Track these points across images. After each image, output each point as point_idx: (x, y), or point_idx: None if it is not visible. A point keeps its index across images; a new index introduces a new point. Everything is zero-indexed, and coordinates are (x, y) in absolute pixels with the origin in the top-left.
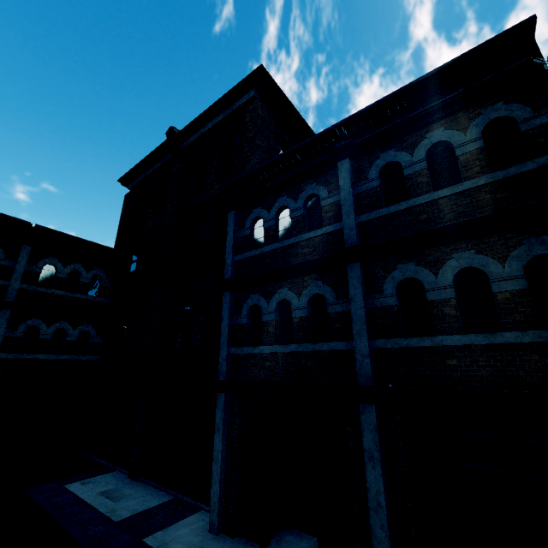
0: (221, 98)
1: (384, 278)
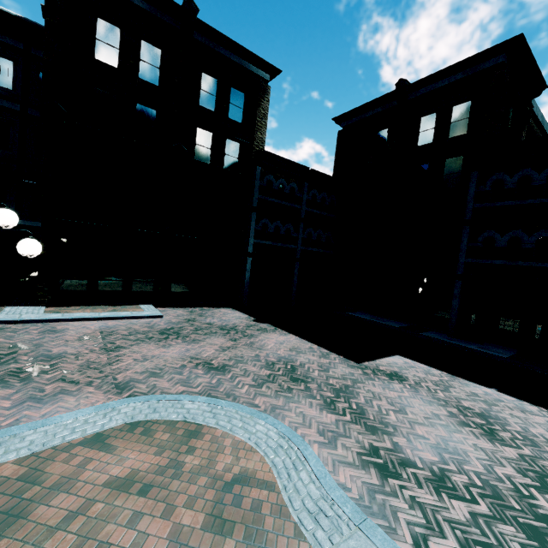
0: (465, 60)
1: None
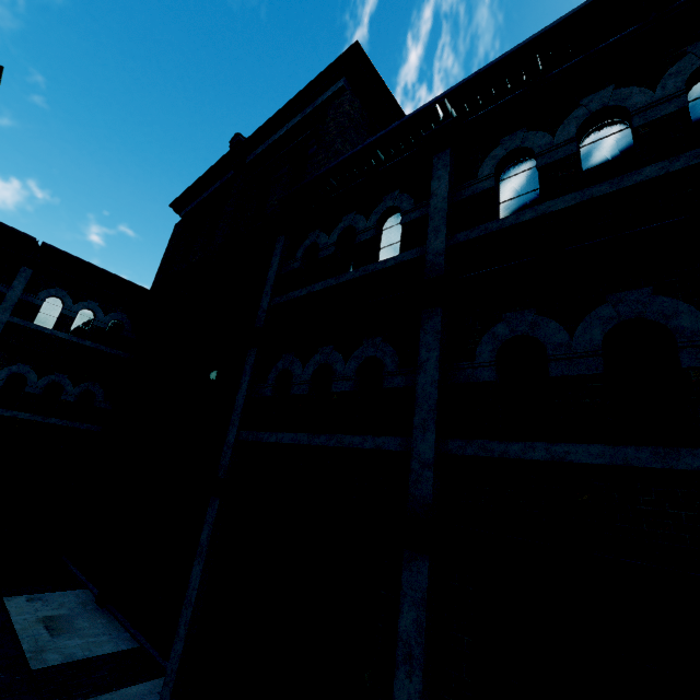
0: (300, 92)
1: (479, 335)
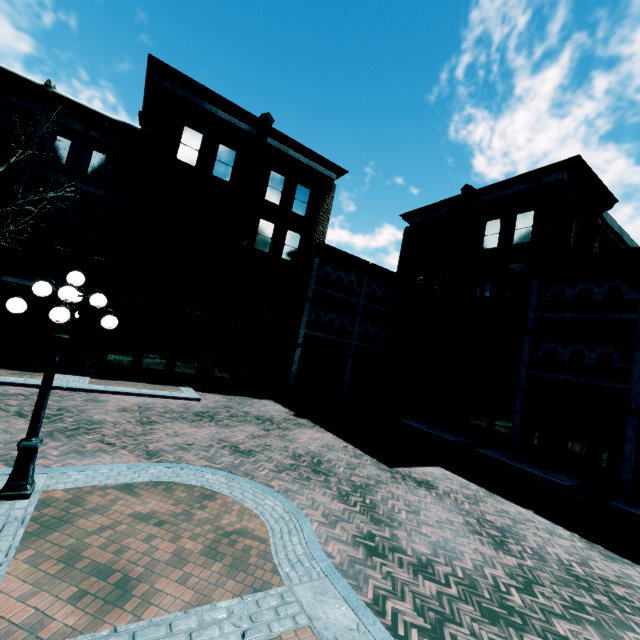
0: (527, 173)
1: None
